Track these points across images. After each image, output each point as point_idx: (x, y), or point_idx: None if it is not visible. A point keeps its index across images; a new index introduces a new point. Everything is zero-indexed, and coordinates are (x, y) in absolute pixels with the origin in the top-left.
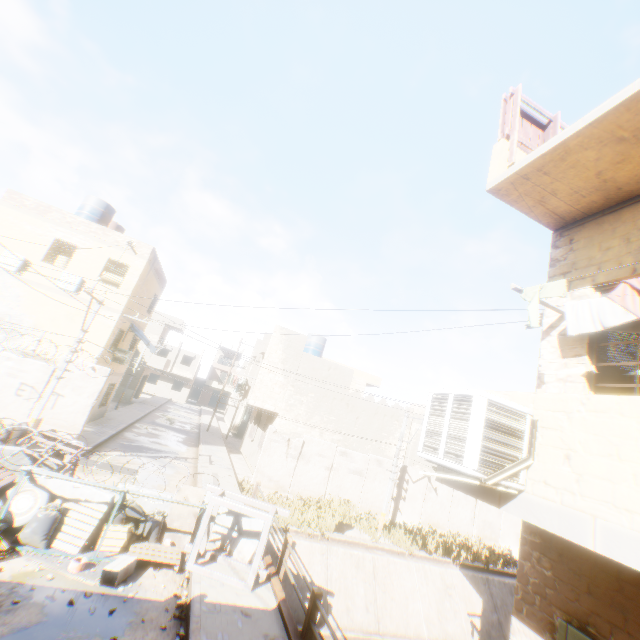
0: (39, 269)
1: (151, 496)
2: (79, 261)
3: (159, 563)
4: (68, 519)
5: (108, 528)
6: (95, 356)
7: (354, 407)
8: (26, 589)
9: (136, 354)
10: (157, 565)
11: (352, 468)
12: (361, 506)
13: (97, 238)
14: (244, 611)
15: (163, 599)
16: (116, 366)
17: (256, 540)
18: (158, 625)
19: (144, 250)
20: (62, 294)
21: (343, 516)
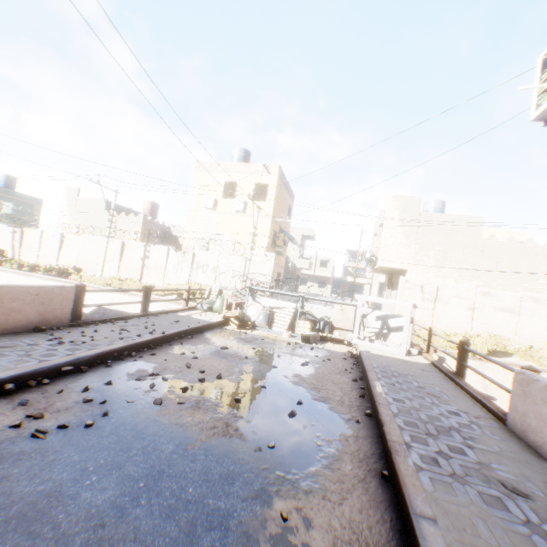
0: (222, 204)
1: (318, 299)
2: (240, 191)
3: (334, 341)
4: (275, 317)
5: (298, 318)
6: (264, 247)
7: (490, 252)
8: (265, 338)
9: (288, 261)
10: (333, 342)
11: (498, 306)
12: (517, 342)
13: (245, 173)
14: (401, 360)
15: (341, 352)
16: (278, 260)
17: (403, 332)
18: (341, 358)
19: (274, 170)
20: (237, 215)
21: (494, 345)
